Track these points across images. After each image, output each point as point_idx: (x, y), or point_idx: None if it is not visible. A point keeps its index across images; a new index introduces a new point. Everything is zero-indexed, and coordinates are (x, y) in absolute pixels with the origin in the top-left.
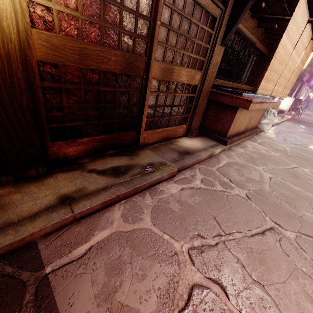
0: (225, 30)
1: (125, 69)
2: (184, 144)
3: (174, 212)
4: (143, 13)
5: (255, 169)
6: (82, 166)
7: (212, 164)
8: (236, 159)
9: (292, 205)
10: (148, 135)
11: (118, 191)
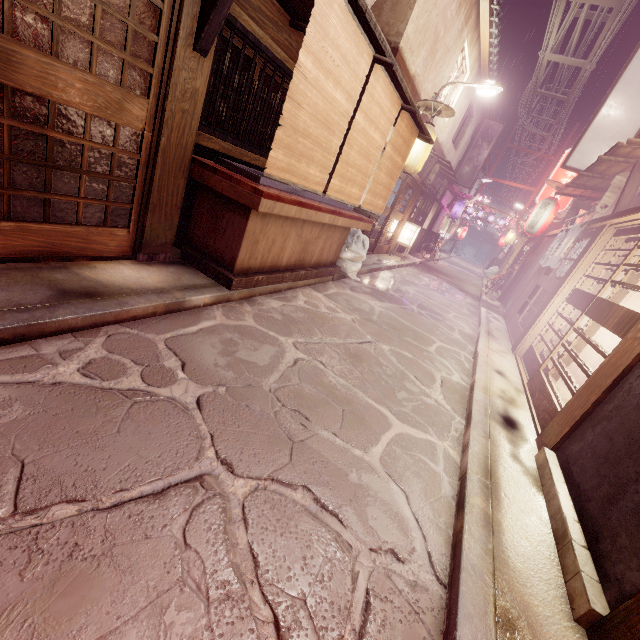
0: (200, 15)
1: None
2: (107, 274)
3: None
4: None
5: (275, 342)
6: None
7: (164, 327)
8: (247, 319)
9: (303, 416)
10: None
11: None
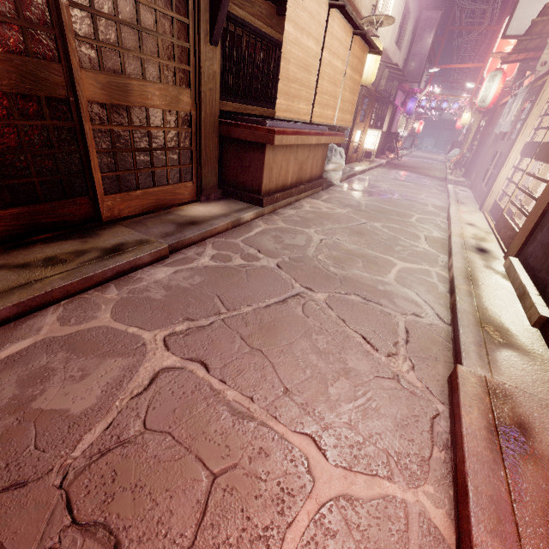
0: (210, 18)
1: (22, 85)
2: (192, 212)
3: (153, 301)
4: None
5: (303, 232)
6: None
7: (236, 235)
8: (279, 223)
9: (339, 265)
10: (117, 203)
11: (48, 286)
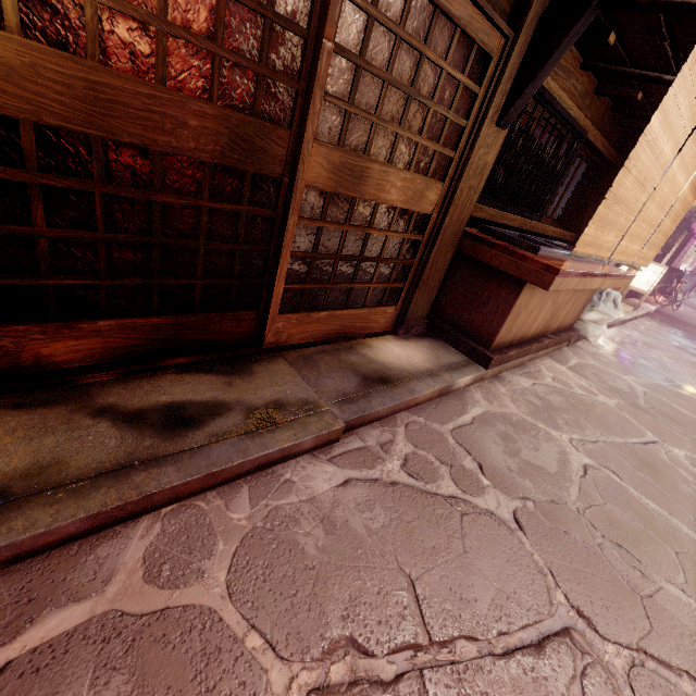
0: (511, 89)
1: (229, 154)
2: (383, 353)
3: (302, 558)
4: (287, 16)
5: (551, 439)
6: (83, 393)
7: (442, 415)
8: (509, 405)
9: (632, 555)
10: (289, 325)
11: (152, 483)
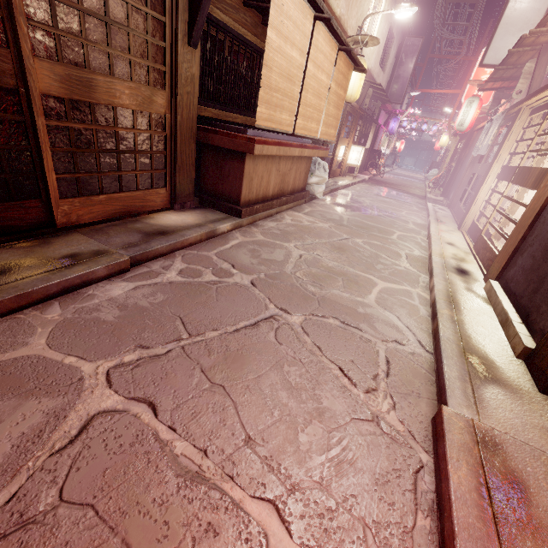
0: (189, 19)
1: None
2: (163, 220)
3: (103, 323)
4: None
5: (282, 247)
6: None
7: (210, 247)
8: (258, 236)
9: (318, 284)
10: (75, 208)
11: None
